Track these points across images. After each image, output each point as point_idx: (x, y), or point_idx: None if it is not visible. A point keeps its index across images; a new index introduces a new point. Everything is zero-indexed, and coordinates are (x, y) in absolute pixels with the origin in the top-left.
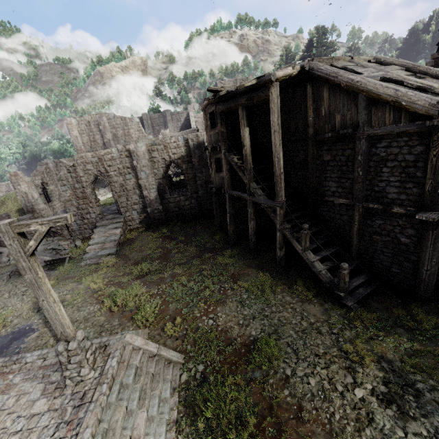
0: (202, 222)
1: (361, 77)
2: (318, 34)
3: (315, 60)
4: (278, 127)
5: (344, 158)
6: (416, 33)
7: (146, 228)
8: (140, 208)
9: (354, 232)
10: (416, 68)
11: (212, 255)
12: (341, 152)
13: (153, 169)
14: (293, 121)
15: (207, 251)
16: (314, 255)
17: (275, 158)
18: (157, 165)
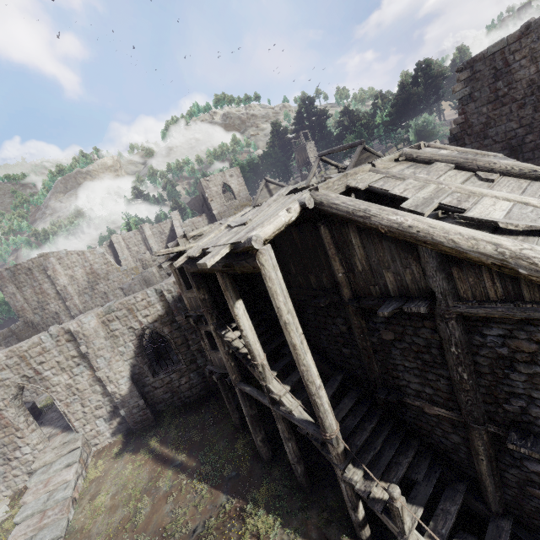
0: (212, 408)
1: (412, 217)
2: (306, 105)
3: (321, 187)
4: (291, 316)
5: (421, 341)
6: (407, 88)
7: (123, 442)
8: (108, 412)
9: (484, 472)
10: (471, 163)
11: (236, 501)
12: (411, 330)
13: (117, 348)
14: (312, 273)
15: (227, 488)
16: (426, 538)
17: (300, 366)
18: (122, 340)
